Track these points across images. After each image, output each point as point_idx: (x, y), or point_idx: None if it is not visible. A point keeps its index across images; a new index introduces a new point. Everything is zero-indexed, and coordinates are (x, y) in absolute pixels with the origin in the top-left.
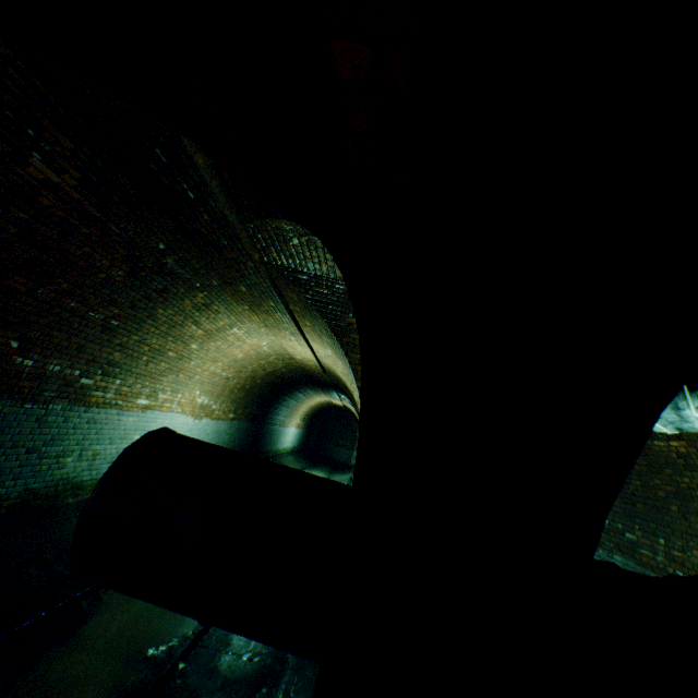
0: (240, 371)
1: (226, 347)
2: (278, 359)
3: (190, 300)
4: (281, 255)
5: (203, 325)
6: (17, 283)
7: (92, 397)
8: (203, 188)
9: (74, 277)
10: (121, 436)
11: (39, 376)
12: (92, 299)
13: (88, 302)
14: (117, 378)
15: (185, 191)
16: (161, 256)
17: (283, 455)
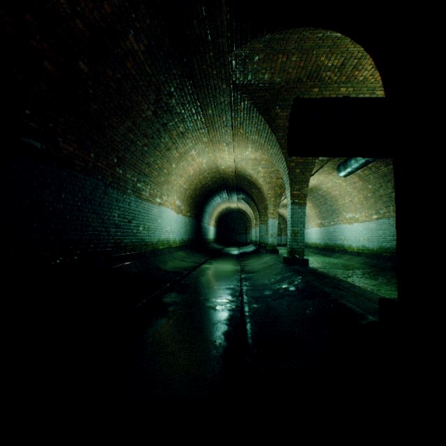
0: (190, 184)
1: (186, 166)
2: (209, 174)
3: (176, 130)
4: (243, 74)
5: (178, 150)
6: (114, 122)
7: (142, 195)
8: (219, 29)
9: (133, 117)
10: (154, 219)
11: (125, 180)
12: (138, 132)
13: (137, 135)
14: (148, 185)
15: (207, 36)
16: (170, 98)
17: (211, 242)
